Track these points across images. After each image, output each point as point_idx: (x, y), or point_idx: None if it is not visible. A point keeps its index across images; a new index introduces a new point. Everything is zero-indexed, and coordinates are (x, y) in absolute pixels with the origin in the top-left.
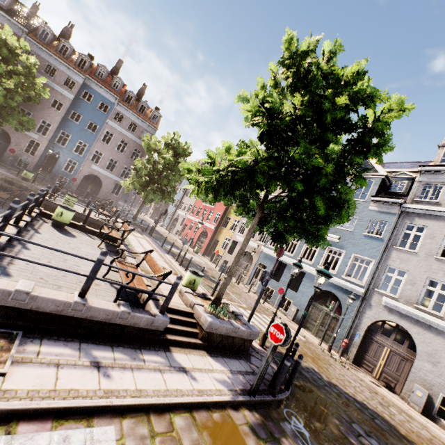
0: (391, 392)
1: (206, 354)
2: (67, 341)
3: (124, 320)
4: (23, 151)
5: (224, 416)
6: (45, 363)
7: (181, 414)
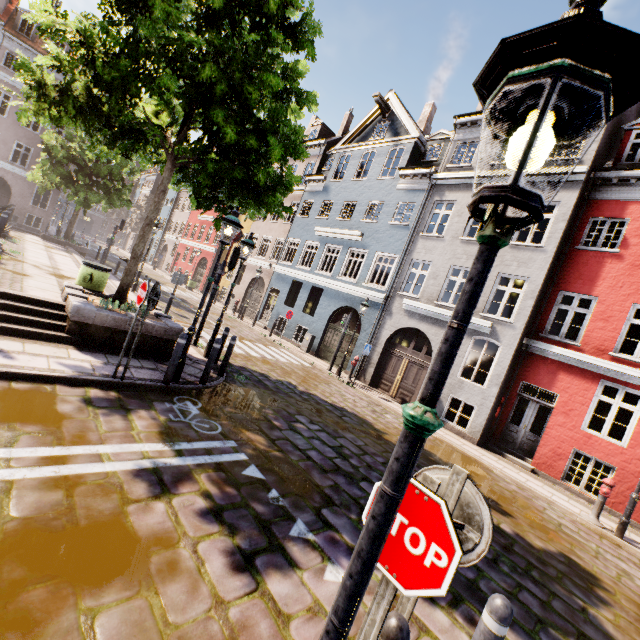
0: None
1: (71, 348)
2: None
3: None
4: None
5: (40, 388)
6: None
7: None
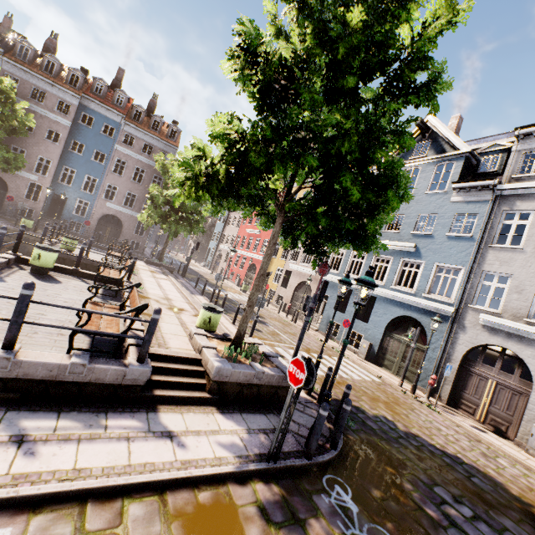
0: (502, 438)
1: (215, 410)
2: None
3: (78, 376)
4: (24, 198)
5: (218, 494)
6: None
7: (143, 499)
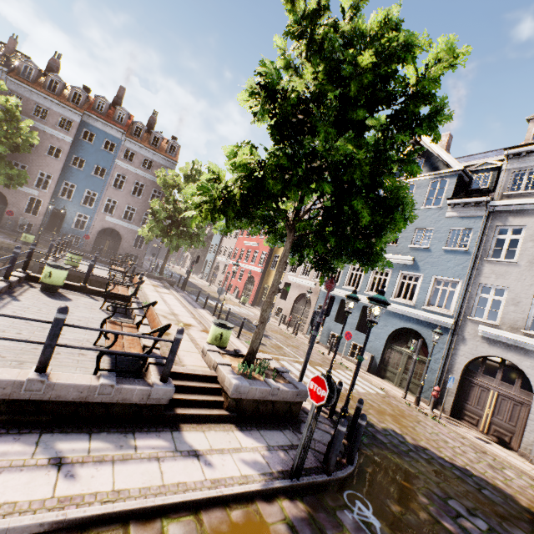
0: (506, 449)
1: (234, 428)
2: (21, 433)
3: (106, 397)
4: (24, 212)
5: (249, 513)
6: None
7: (180, 519)
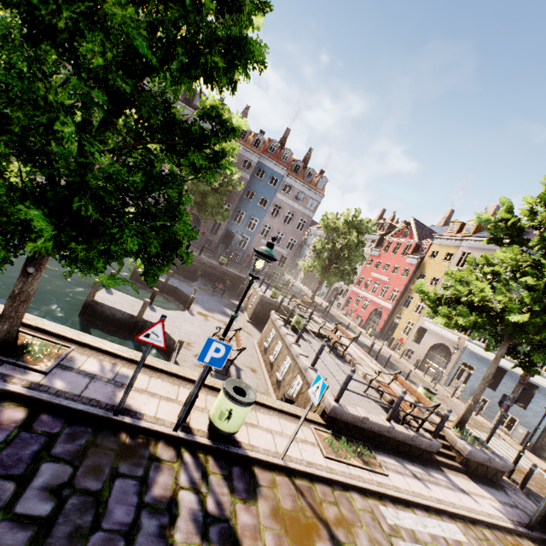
0: None
1: (468, 478)
2: (387, 453)
3: (412, 441)
4: (209, 232)
5: (515, 540)
6: (393, 470)
7: (485, 529)
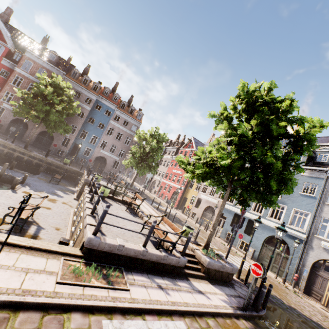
0: None
1: (208, 282)
2: (141, 273)
3: (164, 261)
4: (61, 145)
5: (232, 322)
6: (139, 285)
7: (210, 318)
